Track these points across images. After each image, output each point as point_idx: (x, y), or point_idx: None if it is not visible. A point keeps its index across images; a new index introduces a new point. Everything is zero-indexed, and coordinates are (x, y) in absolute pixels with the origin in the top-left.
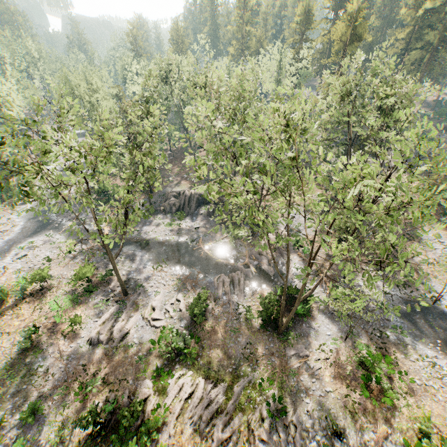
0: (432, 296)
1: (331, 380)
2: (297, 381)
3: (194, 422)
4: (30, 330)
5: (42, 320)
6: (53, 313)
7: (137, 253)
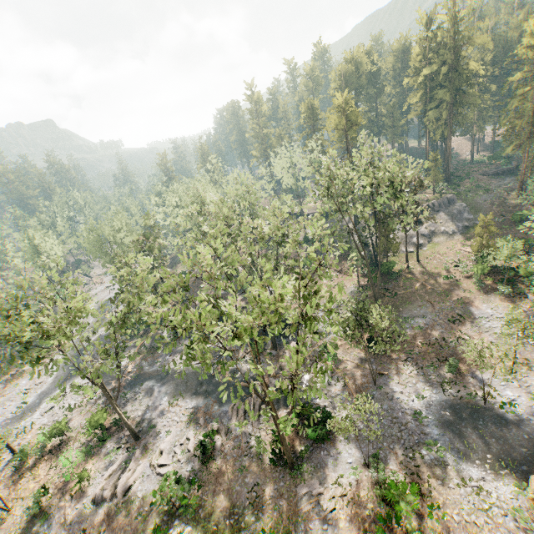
0: (485, 393)
1: (346, 524)
2: (306, 529)
3: None
4: (38, 492)
5: (55, 479)
6: (66, 470)
7: (156, 389)
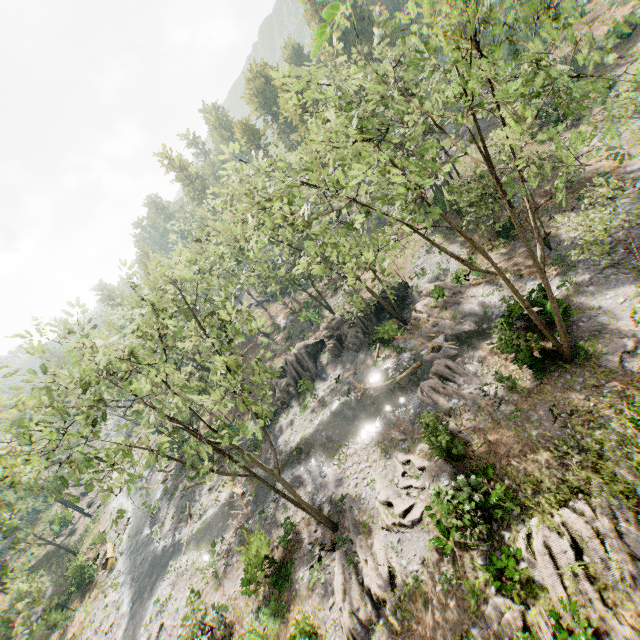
0: None
1: None
2: None
3: (634, 575)
4: None
5: None
6: None
7: (300, 472)
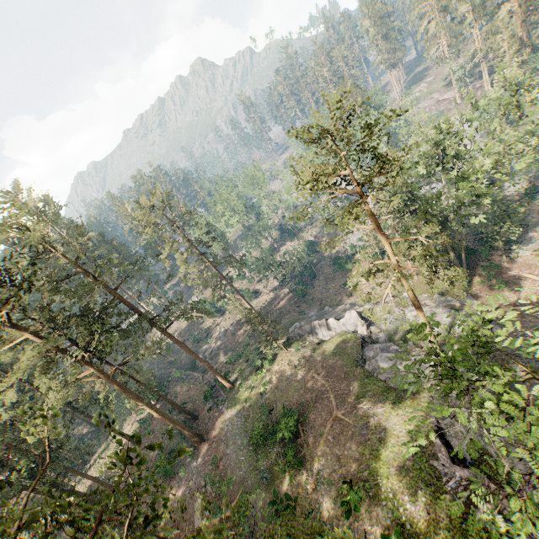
0: None
1: None
2: None
3: None
4: None
5: None
6: None
7: None
